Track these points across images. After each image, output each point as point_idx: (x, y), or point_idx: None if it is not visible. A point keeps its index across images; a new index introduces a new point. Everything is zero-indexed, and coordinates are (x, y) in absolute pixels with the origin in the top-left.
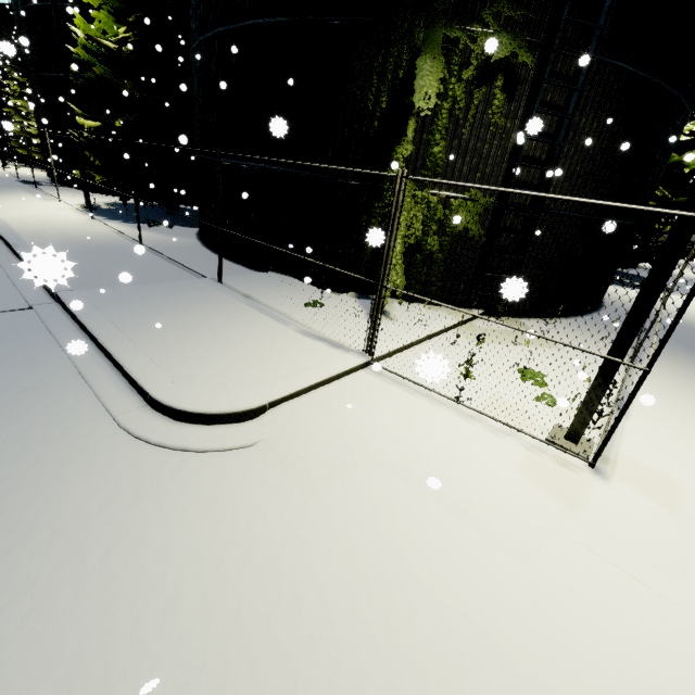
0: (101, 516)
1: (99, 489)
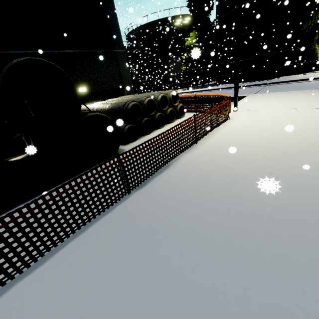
0: None
1: None
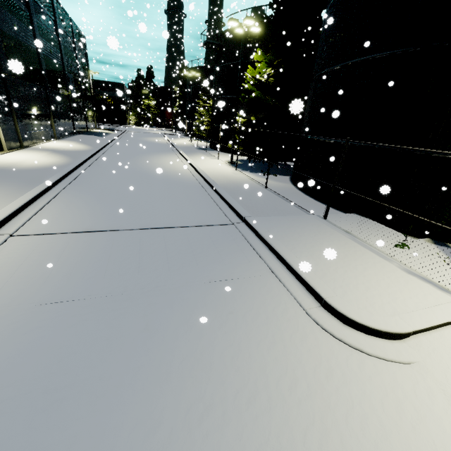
0: (329, 384)
1: (318, 362)
